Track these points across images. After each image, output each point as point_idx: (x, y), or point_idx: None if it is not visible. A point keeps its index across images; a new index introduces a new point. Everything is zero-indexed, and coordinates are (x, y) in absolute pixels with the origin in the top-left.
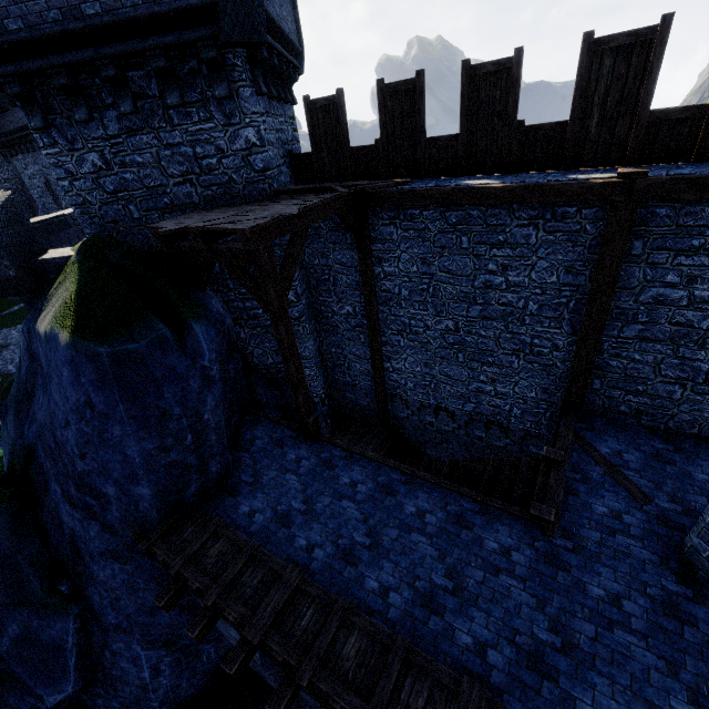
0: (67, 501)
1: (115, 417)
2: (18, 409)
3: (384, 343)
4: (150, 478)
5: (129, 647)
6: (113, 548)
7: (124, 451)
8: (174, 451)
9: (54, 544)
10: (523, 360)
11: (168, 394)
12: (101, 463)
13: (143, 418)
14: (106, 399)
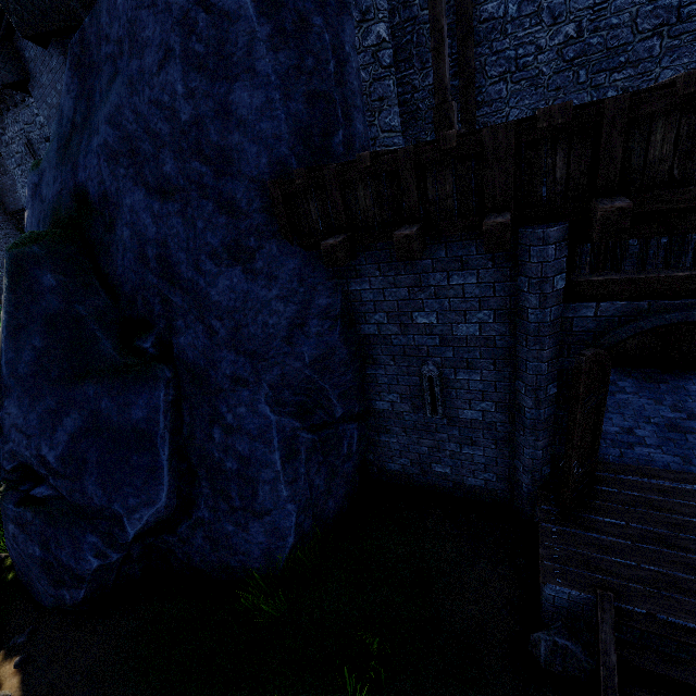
0: (155, 198)
1: (242, 14)
2: (61, 153)
3: (480, 105)
4: (288, 108)
5: (252, 412)
6: (232, 240)
7: (253, 68)
8: (316, 76)
9: (128, 294)
10: (667, 38)
11: None
12: (217, 98)
13: (277, 19)
14: None
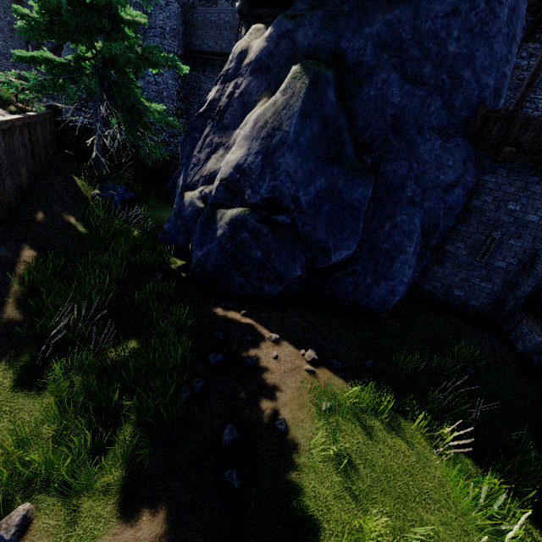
0: (408, 82)
1: (500, 16)
2: (326, 22)
3: None
4: (496, 74)
5: (410, 221)
6: (443, 126)
7: (493, 45)
8: (508, 66)
9: (360, 127)
10: None
11: (519, 25)
12: (470, 50)
13: (509, 28)
14: (501, 0)
